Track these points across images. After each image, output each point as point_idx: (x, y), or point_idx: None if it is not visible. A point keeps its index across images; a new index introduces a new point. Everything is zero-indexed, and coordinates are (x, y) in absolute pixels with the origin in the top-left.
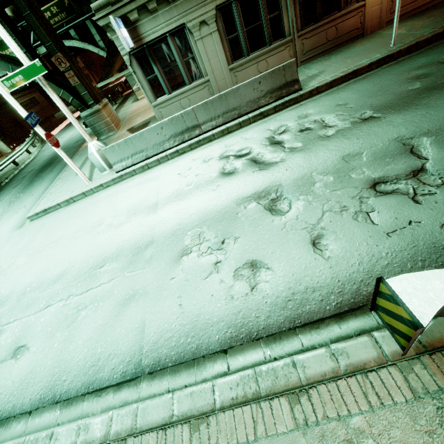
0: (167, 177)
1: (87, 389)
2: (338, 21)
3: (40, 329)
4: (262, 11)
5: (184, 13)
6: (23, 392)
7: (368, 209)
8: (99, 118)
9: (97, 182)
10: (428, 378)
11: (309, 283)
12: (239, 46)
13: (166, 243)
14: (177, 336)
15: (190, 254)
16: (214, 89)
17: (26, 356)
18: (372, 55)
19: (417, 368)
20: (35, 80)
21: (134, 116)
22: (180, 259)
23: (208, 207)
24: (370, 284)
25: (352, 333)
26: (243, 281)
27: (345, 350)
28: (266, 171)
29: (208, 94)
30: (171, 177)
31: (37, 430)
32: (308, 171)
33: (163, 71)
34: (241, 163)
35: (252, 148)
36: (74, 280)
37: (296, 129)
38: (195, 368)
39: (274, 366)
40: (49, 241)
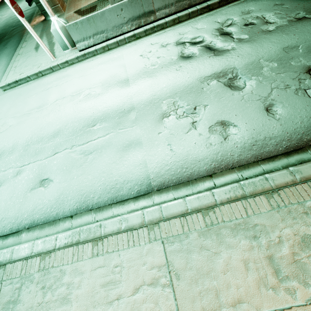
0: (130, 57)
1: (112, 201)
2: None
3: (56, 168)
4: None
5: None
6: (61, 205)
7: (305, 87)
8: None
9: (62, 58)
10: None
11: (267, 134)
12: None
13: (146, 109)
14: (174, 168)
15: (169, 117)
16: None
17: (52, 185)
18: None
19: None
20: None
21: None
22: (162, 120)
23: (176, 83)
24: (309, 134)
25: (296, 163)
26: (217, 134)
27: (299, 170)
28: (221, 57)
29: None
30: (134, 58)
31: (81, 225)
32: (256, 58)
33: None
34: (197, 49)
35: (204, 37)
36: (72, 135)
37: (241, 23)
38: (191, 185)
39: (253, 180)
40: (33, 107)
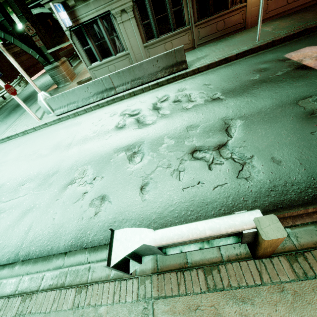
0: (85, 124)
1: None
2: (226, 17)
3: None
4: (168, 5)
5: (109, 3)
6: None
7: (182, 169)
8: (58, 72)
9: (44, 121)
10: (149, 289)
11: (126, 216)
12: (151, 30)
13: (64, 174)
14: (44, 239)
15: (73, 184)
16: (133, 60)
17: None
18: (242, 46)
19: (148, 282)
20: (11, 40)
21: (85, 72)
22: (66, 187)
23: (97, 151)
24: (157, 222)
25: None
26: (93, 208)
27: None
28: (141, 130)
29: (129, 63)
30: (87, 125)
31: None
32: (163, 134)
33: (95, 44)
34: (130, 121)
35: (141, 110)
36: (6, 191)
37: (172, 99)
38: (47, 261)
39: (79, 268)
40: (3, 161)
